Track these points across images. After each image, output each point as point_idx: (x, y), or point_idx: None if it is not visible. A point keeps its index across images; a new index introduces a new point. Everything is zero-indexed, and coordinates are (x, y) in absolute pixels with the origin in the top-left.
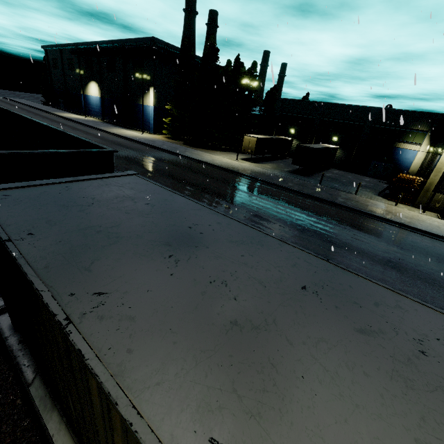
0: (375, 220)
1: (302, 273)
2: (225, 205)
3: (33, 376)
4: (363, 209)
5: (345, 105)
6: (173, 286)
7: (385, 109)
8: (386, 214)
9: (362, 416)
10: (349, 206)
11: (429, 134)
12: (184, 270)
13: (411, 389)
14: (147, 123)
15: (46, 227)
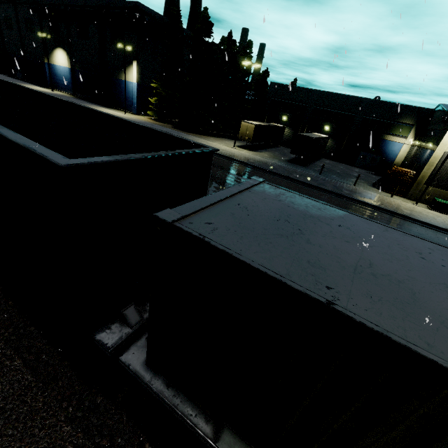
0: (381, 212)
1: None
2: None
3: (209, 428)
4: (368, 201)
5: (338, 95)
6: None
7: (376, 101)
8: (389, 206)
9: None
10: (356, 198)
11: (414, 128)
12: None
13: None
14: (129, 101)
15: (322, 273)
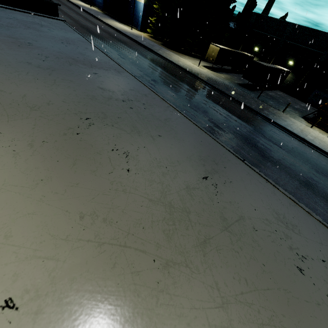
0: (284, 132)
1: (106, 72)
2: (169, 93)
3: None
4: (280, 122)
5: (313, 30)
6: (13, 48)
7: None
8: (296, 130)
9: (48, 91)
10: (269, 117)
11: None
12: (29, 47)
13: (91, 99)
14: (137, 19)
15: None
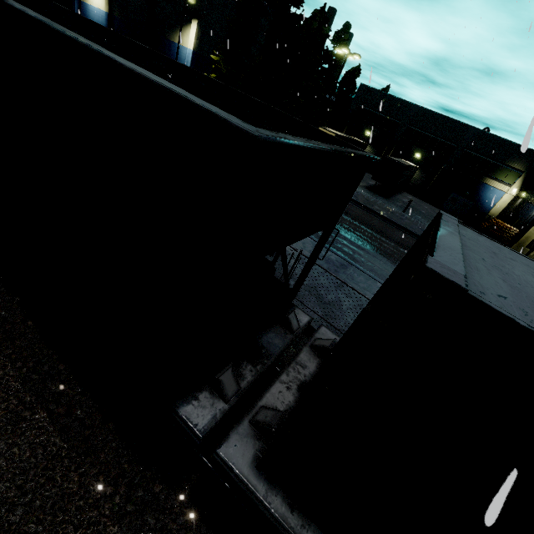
0: None
1: None
2: None
3: None
4: None
5: (441, 116)
6: None
7: (485, 134)
8: None
9: None
10: None
11: (523, 176)
12: None
13: None
14: None
15: None
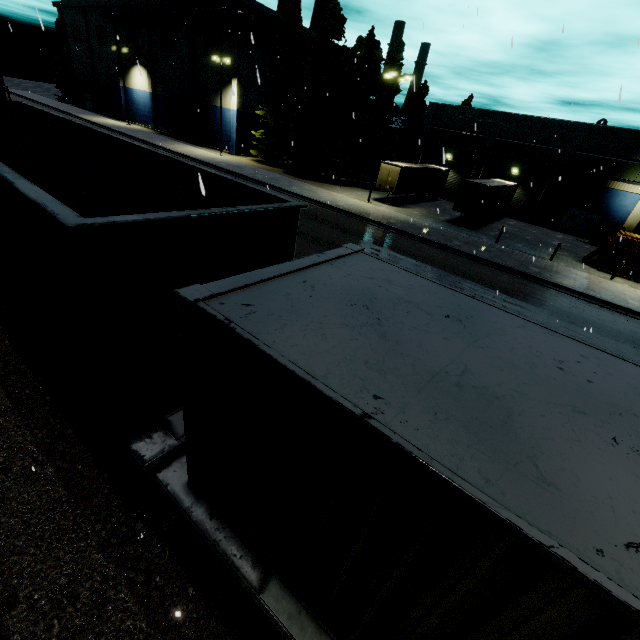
0: (589, 302)
1: None
2: None
3: (256, 574)
4: (570, 284)
5: (536, 119)
6: None
7: (598, 128)
8: (604, 294)
9: None
10: (550, 280)
11: None
12: None
13: None
14: (226, 137)
15: (378, 378)
